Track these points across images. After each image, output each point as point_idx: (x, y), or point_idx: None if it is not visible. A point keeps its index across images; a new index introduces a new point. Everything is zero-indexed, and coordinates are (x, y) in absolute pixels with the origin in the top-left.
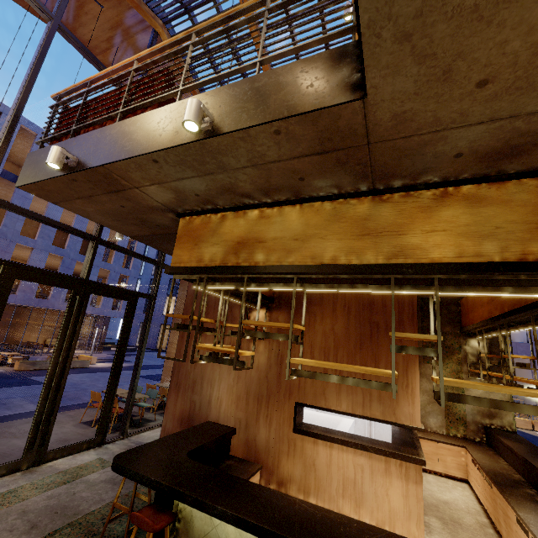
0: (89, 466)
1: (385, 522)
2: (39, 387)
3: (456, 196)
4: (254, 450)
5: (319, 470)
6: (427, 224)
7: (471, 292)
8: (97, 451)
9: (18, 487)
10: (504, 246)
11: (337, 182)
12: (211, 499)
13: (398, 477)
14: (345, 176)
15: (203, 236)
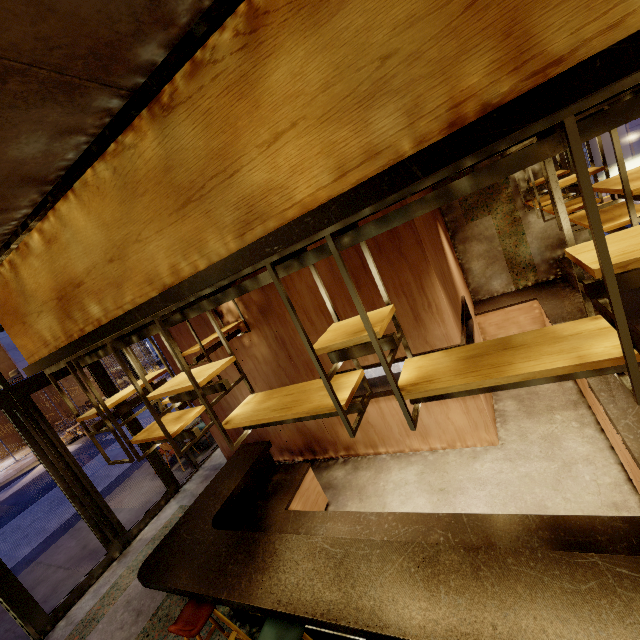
0: (173, 520)
1: (455, 440)
2: (117, 445)
3: (277, 10)
4: (309, 433)
5: (375, 425)
6: (259, 124)
7: (403, 219)
8: (177, 499)
9: (117, 578)
10: (412, 105)
11: (49, 128)
12: (228, 592)
13: (453, 400)
14: (34, 111)
15: (19, 308)
